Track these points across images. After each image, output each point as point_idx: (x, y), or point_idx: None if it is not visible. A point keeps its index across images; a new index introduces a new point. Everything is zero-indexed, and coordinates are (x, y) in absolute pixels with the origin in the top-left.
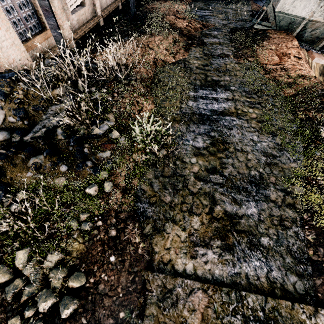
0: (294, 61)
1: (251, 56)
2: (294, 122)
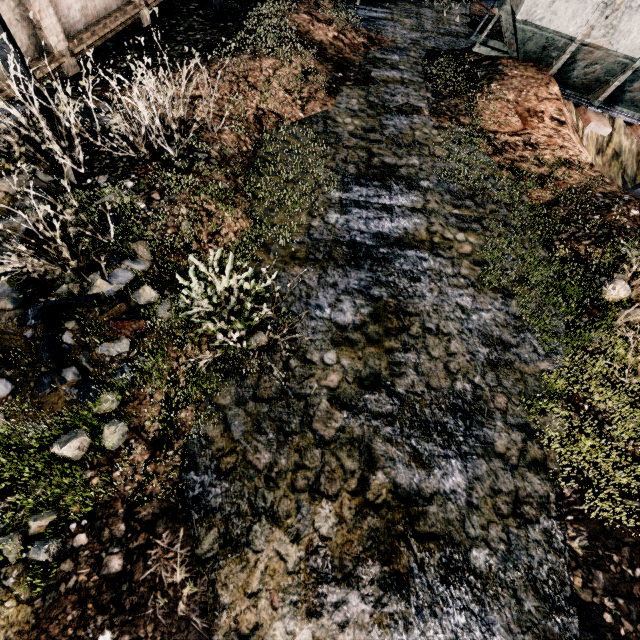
0: (552, 127)
1: (466, 113)
2: (548, 266)
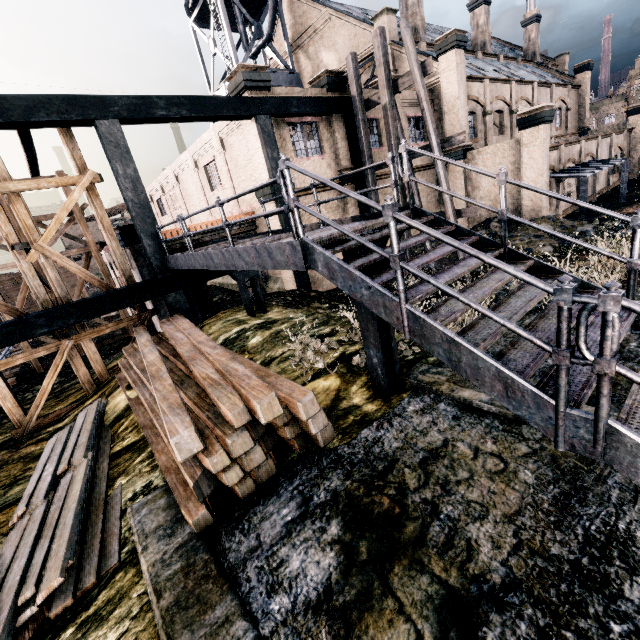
0: None
1: None
2: None
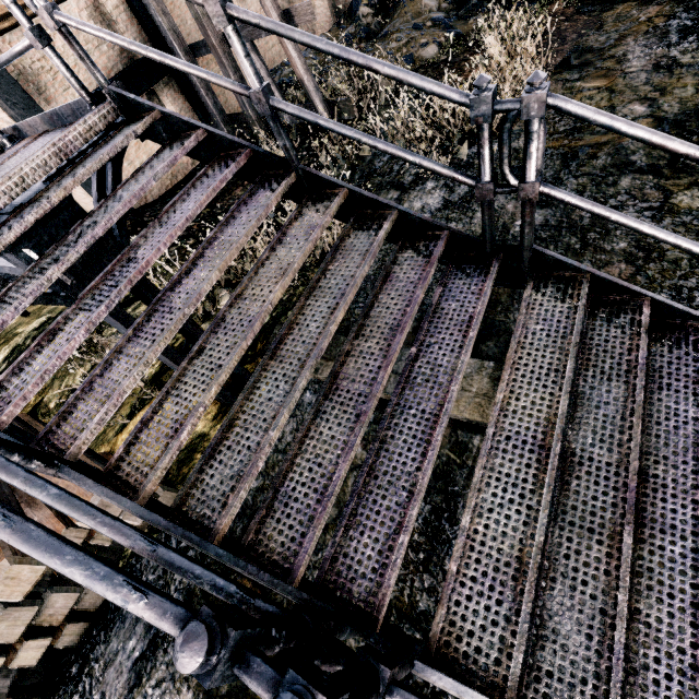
0: None
1: None
2: None
